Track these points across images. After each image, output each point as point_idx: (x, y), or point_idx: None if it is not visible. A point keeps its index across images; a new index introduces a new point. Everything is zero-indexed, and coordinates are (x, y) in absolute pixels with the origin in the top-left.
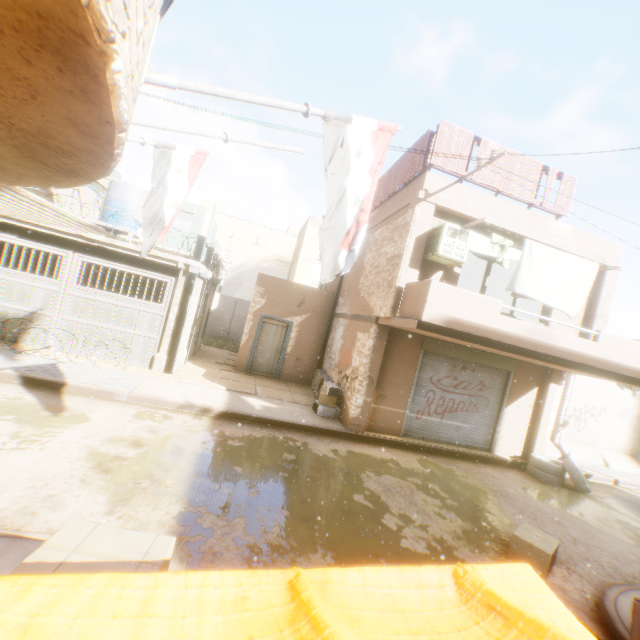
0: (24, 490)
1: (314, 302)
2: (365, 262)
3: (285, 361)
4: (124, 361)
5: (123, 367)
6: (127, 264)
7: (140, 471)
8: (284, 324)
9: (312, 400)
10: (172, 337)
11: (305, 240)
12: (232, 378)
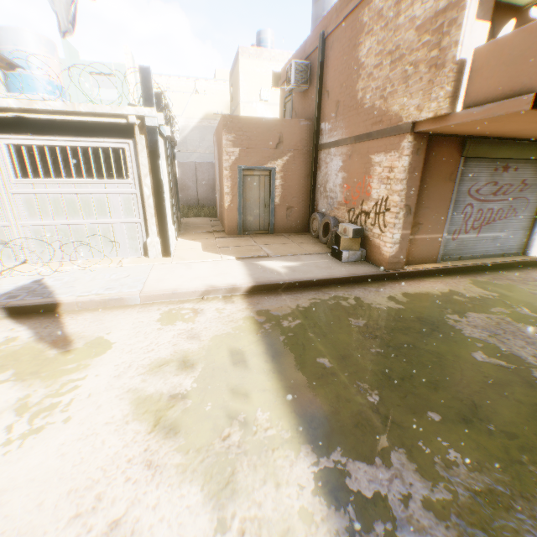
0: (64, 530)
1: (293, 138)
2: (362, 57)
3: (276, 213)
4: (115, 256)
5: (117, 263)
6: (64, 135)
7: (215, 412)
8: (265, 172)
9: (322, 247)
10: (157, 216)
11: (241, 80)
12: (232, 244)
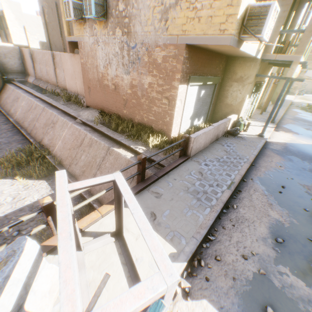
0: None
1: None
2: None
3: None
4: None
5: None
6: None
7: None
8: None
9: None
10: None
11: None
12: None
